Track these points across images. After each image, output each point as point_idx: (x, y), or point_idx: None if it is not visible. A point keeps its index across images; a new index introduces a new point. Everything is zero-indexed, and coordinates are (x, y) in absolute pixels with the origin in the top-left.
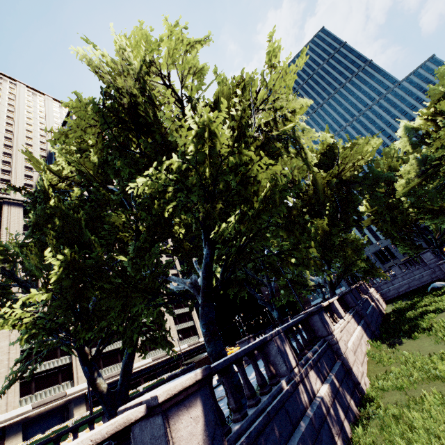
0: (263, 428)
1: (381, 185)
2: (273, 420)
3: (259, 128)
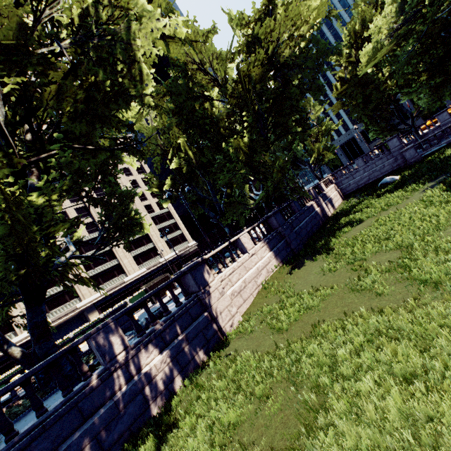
0: (29, 444)
1: (325, 69)
2: (50, 428)
3: (79, 25)
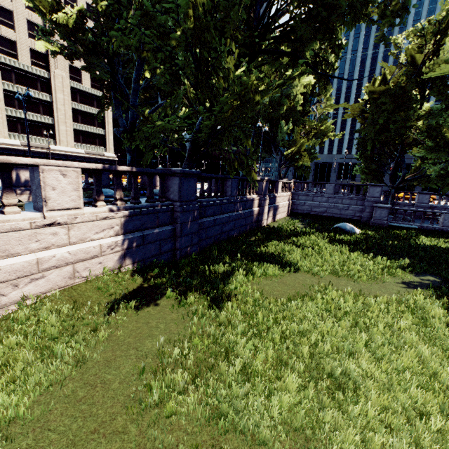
0: None
1: None
2: None
3: None
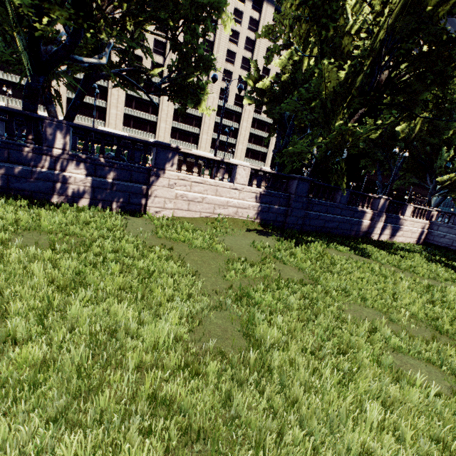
0: None
1: None
2: None
3: None
